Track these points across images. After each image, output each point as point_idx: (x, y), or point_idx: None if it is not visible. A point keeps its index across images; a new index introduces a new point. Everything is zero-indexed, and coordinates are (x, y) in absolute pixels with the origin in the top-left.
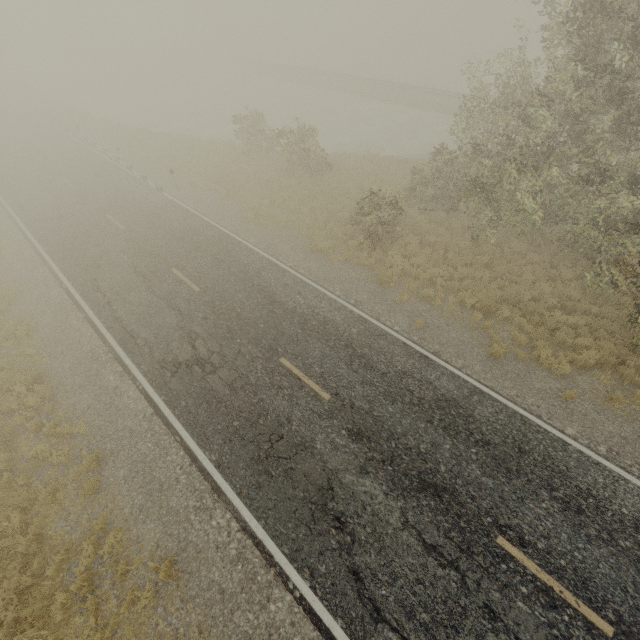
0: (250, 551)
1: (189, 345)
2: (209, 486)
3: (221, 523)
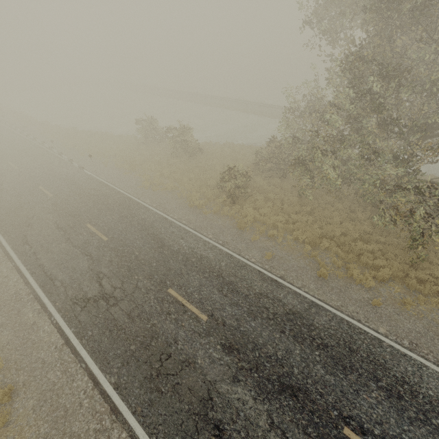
0: None
1: (97, 283)
2: (108, 407)
3: None
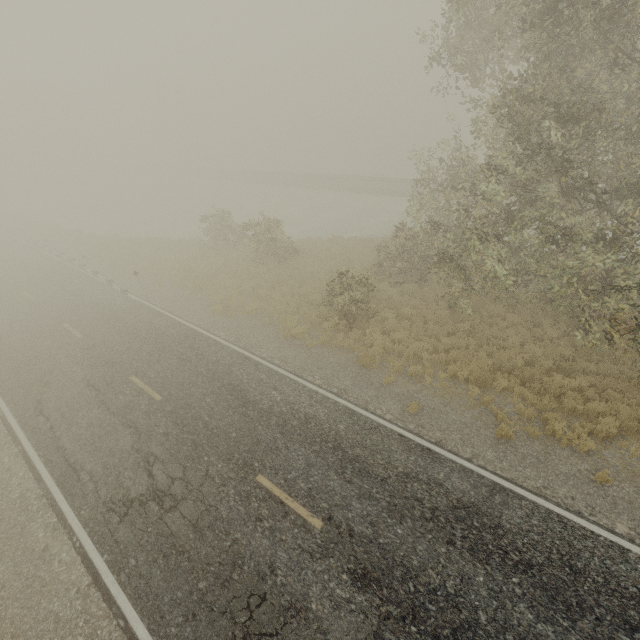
0: None
1: (145, 473)
2: None
3: None
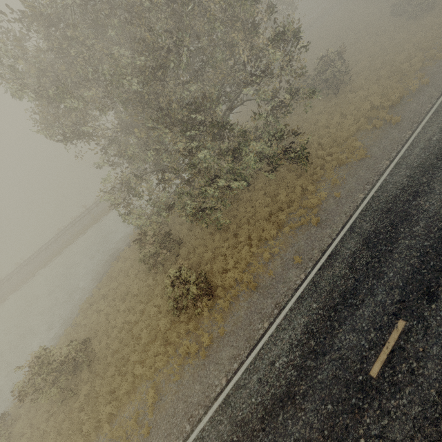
0: None
1: None
2: None
3: None
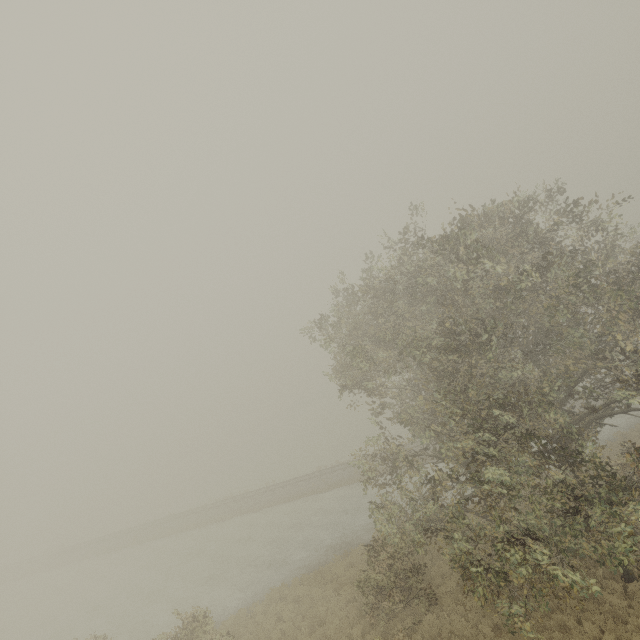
0: None
1: None
2: None
3: None
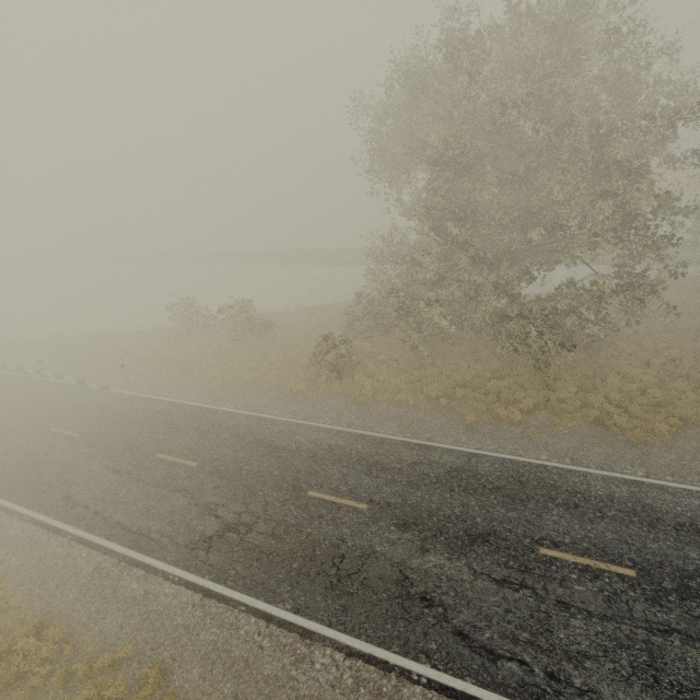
0: (365, 671)
1: (212, 517)
2: (297, 635)
3: (325, 662)
